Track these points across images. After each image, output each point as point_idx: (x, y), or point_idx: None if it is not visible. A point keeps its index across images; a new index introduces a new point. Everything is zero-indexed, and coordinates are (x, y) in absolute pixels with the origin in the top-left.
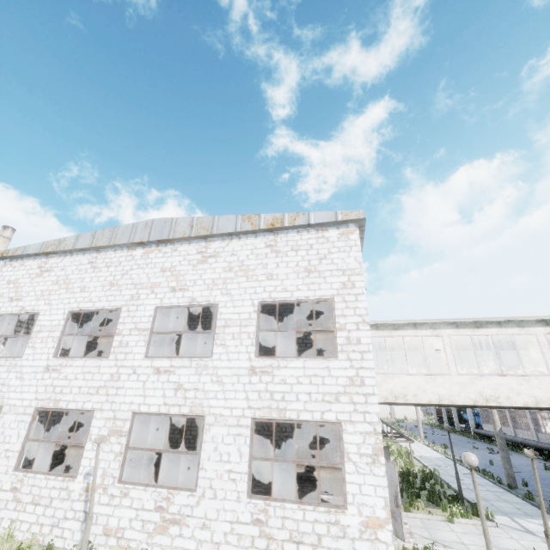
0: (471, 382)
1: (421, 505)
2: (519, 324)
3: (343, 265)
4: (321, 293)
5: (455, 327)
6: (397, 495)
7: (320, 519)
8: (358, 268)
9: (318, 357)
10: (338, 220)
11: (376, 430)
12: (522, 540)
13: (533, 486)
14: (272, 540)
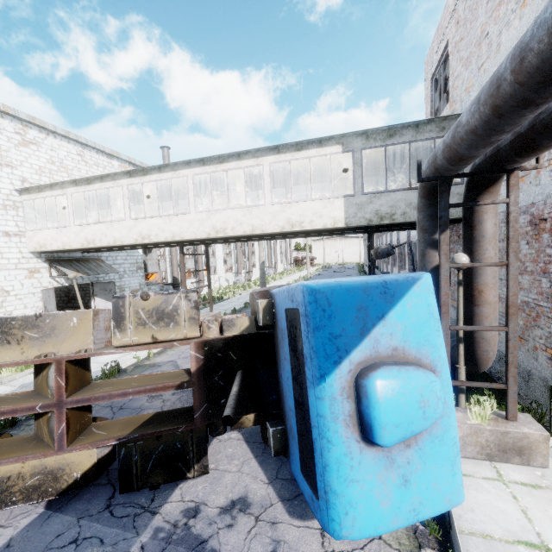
0: (81, 231)
1: None
2: (113, 178)
3: None
4: None
5: (75, 186)
6: (44, 308)
7: None
8: None
9: None
10: None
11: None
12: None
13: None
14: None
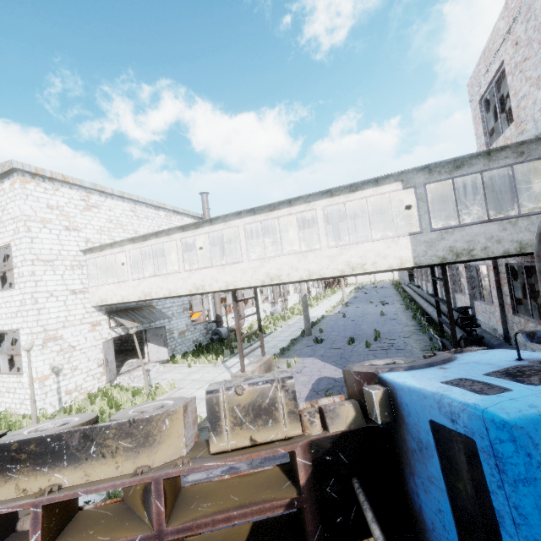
0: (138, 285)
1: (191, 358)
2: (168, 233)
3: (13, 214)
4: (5, 240)
5: (133, 243)
6: (104, 360)
7: (15, 381)
8: (20, 215)
9: (9, 289)
10: (0, 173)
11: (32, 331)
12: (211, 373)
13: (328, 332)
14: (1, 392)
